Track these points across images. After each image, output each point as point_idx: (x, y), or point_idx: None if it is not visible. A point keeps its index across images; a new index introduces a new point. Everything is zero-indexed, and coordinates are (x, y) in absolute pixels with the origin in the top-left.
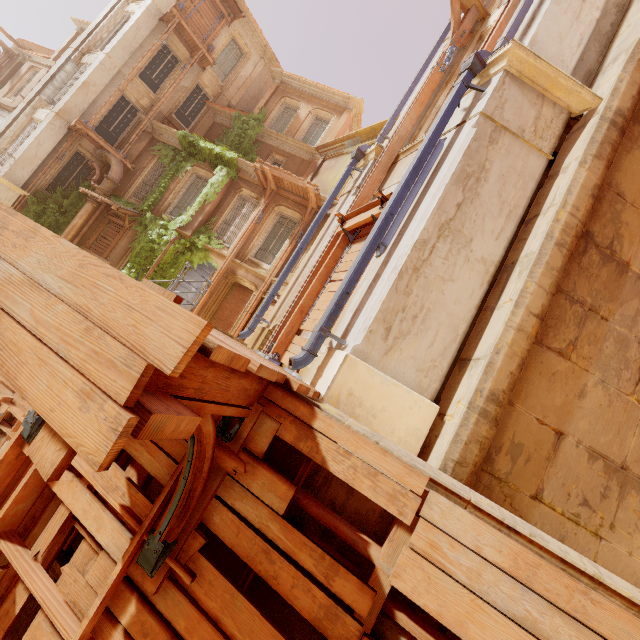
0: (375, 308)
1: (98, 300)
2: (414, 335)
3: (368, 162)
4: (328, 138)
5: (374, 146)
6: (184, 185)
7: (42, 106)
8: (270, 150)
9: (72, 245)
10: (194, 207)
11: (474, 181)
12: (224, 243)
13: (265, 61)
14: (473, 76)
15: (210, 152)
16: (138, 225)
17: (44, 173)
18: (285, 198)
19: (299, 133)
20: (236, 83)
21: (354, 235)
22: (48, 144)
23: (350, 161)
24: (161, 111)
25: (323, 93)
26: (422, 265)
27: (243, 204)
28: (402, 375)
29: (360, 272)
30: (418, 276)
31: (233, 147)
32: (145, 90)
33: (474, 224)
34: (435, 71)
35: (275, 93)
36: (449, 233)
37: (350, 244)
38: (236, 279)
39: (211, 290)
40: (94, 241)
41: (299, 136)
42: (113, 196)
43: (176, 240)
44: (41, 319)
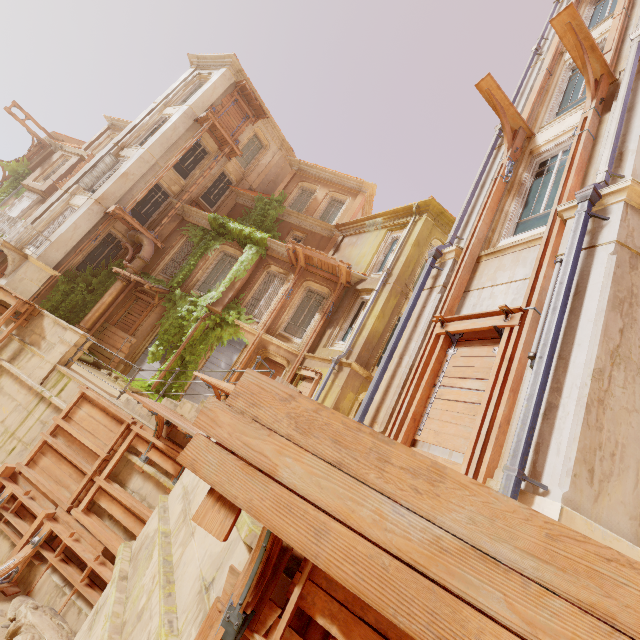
0: (571, 447)
1: (616, 599)
2: (617, 476)
3: (445, 260)
4: (345, 217)
5: (453, 247)
6: (212, 262)
7: (79, 193)
8: (290, 227)
9: (514, 502)
10: (224, 284)
11: (628, 306)
12: (253, 318)
13: (282, 151)
14: (592, 206)
15: (240, 232)
16: (167, 301)
17: (77, 254)
18: (313, 274)
19: (317, 212)
20: (257, 170)
21: (456, 336)
22: (84, 227)
23: (429, 260)
24: (190, 195)
25: (338, 178)
26: (605, 396)
27: (271, 279)
28: (617, 525)
29: (540, 404)
30: (604, 408)
31: (256, 225)
32: (177, 178)
33: (639, 349)
34: (499, 182)
35: (293, 178)
36: (620, 360)
37: (454, 346)
38: (267, 354)
39: (242, 366)
40: (120, 318)
41: (317, 215)
42: (143, 274)
43: (206, 316)
44: (534, 620)
